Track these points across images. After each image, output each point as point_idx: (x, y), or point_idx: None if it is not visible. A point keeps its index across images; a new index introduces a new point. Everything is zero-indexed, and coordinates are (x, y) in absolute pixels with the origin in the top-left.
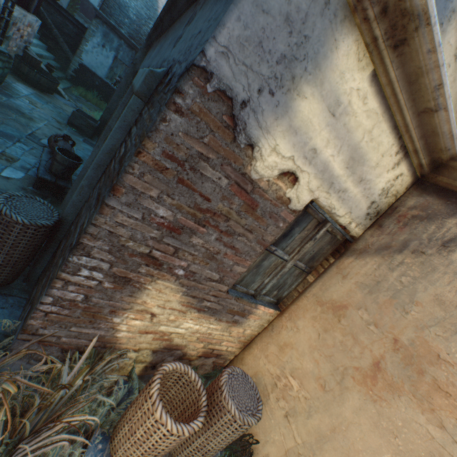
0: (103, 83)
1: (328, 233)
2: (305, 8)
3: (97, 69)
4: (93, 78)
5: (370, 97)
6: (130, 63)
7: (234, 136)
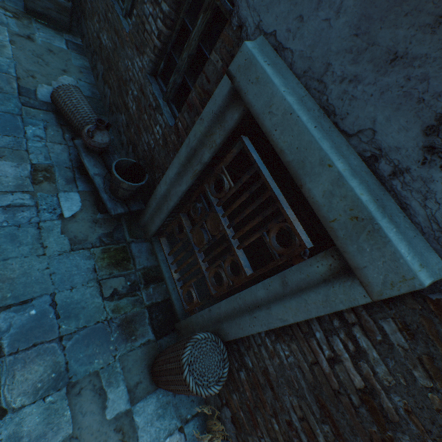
0: None
1: None
2: None
3: None
4: None
5: None
6: None
7: None
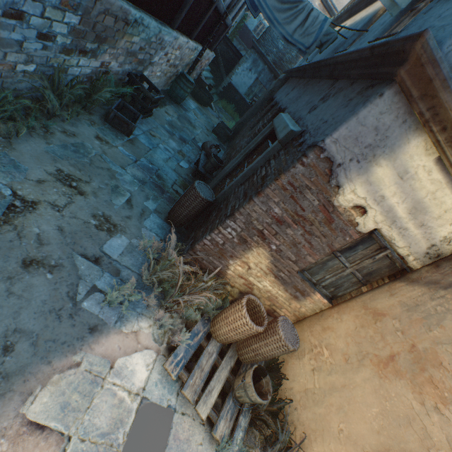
0: (240, 98)
1: (387, 258)
2: (388, 124)
3: (240, 87)
4: (234, 94)
5: (435, 171)
6: (266, 84)
7: (329, 180)
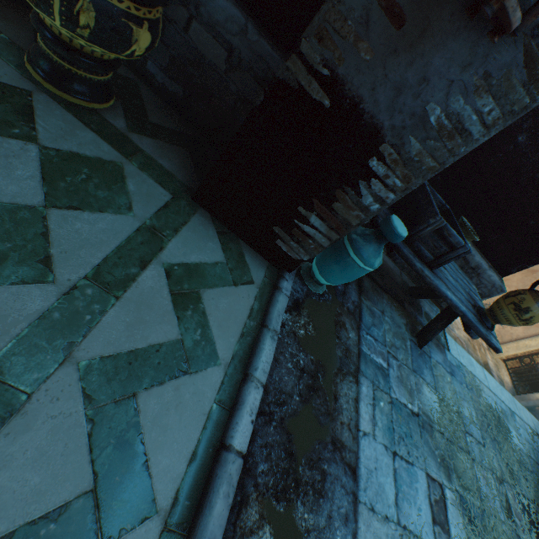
0: None
1: None
2: None
3: None
4: None
5: None
6: None
7: None
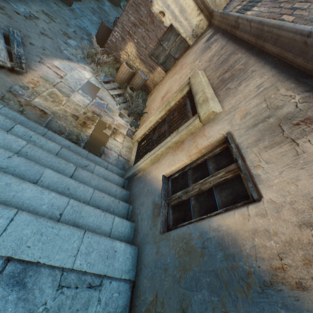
0: None
1: (181, 43)
2: None
3: None
4: None
5: None
6: None
7: None
